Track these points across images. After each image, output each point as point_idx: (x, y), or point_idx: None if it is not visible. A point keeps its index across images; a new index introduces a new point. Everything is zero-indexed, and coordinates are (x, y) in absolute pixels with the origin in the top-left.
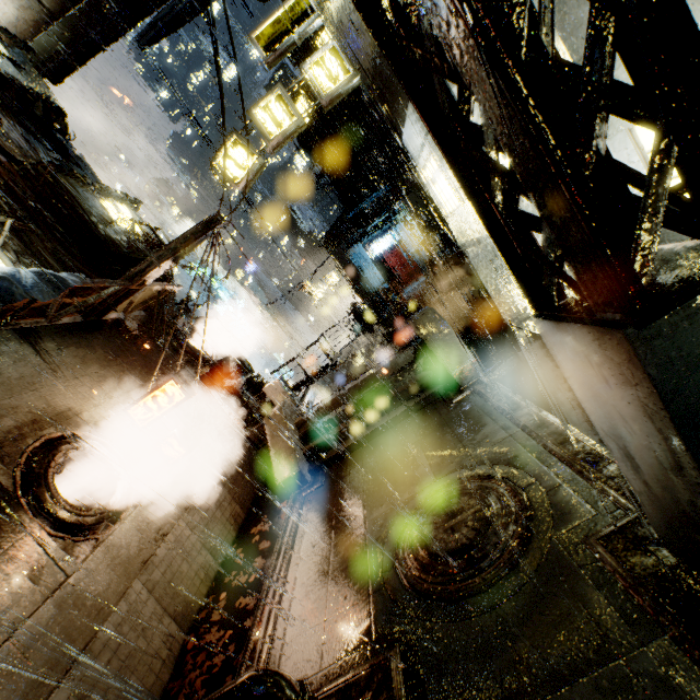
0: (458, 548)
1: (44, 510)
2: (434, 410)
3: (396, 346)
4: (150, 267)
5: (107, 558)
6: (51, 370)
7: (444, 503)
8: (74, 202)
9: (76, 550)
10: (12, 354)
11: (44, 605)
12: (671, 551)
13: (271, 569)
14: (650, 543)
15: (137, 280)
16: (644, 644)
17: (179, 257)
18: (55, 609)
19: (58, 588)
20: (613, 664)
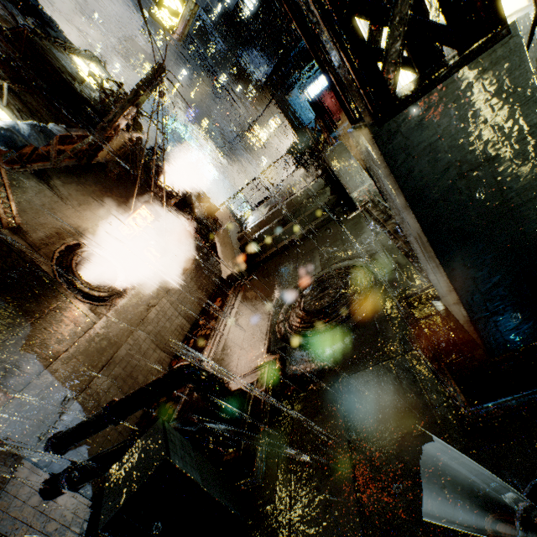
0: (320, 308)
1: (74, 287)
2: (334, 225)
3: (313, 177)
4: (115, 117)
5: (118, 316)
6: (62, 200)
7: (320, 284)
8: (52, 64)
9: (98, 310)
10: (33, 189)
11: (83, 336)
12: (443, 303)
13: (216, 325)
14: (434, 299)
15: (108, 129)
16: (406, 352)
17: (136, 107)
18: (90, 339)
19: (90, 329)
20: (385, 362)
